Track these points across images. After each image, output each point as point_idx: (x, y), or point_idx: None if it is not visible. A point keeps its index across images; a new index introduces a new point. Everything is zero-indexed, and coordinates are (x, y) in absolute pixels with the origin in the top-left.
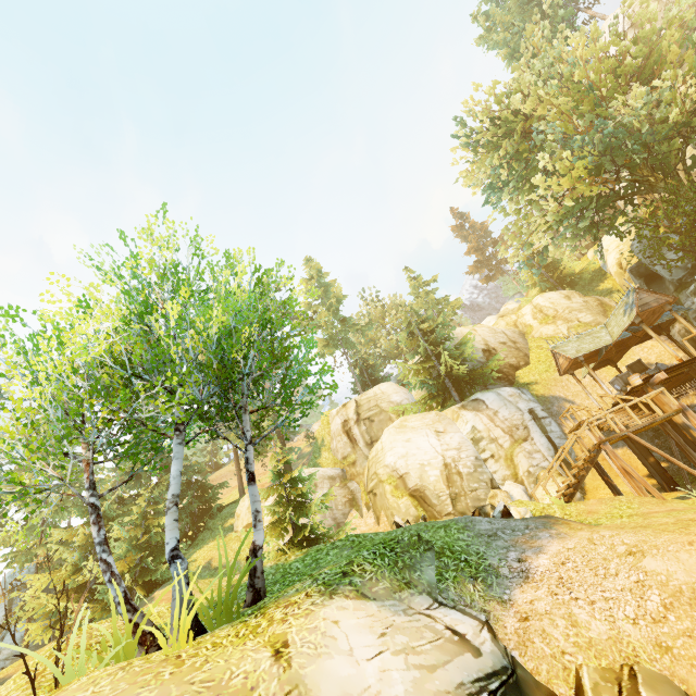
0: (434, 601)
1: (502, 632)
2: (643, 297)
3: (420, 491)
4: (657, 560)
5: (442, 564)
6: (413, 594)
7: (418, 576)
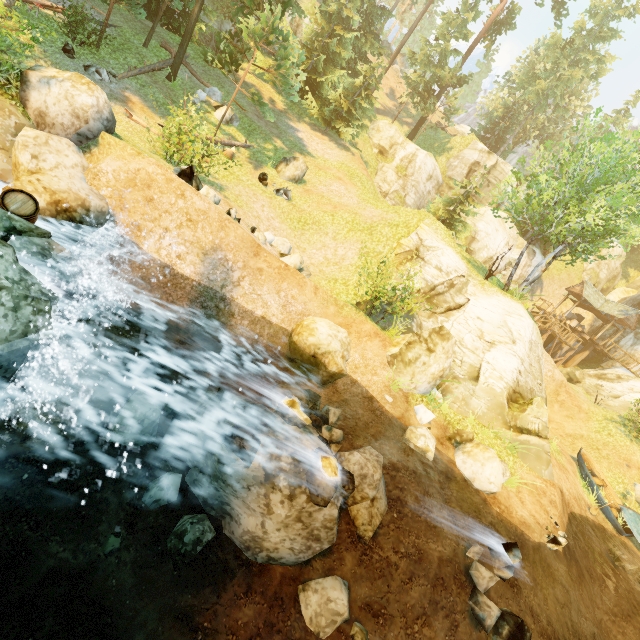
0: None
1: None
2: (633, 317)
3: (472, 252)
4: (557, 372)
5: None
6: None
7: None
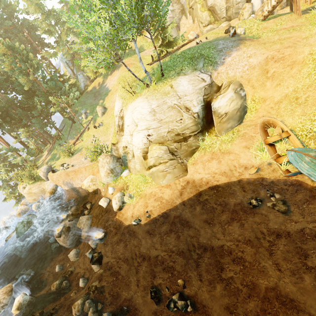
0: (200, 73)
1: (213, 76)
2: None
3: (213, 7)
4: (252, 59)
5: (204, 62)
6: (195, 72)
7: (197, 67)
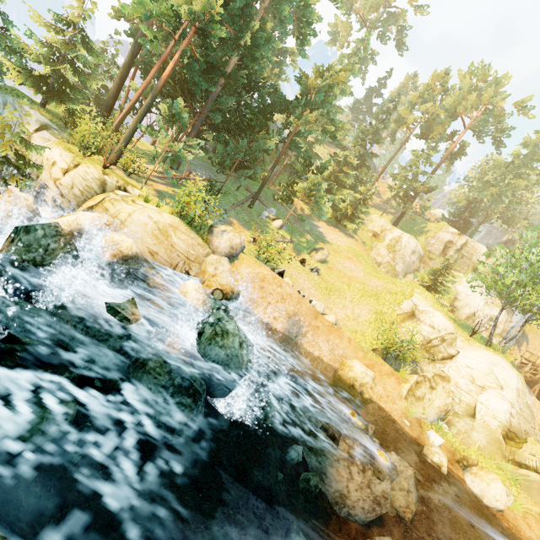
0: None
1: None
2: None
3: (455, 309)
4: None
5: None
6: None
7: None
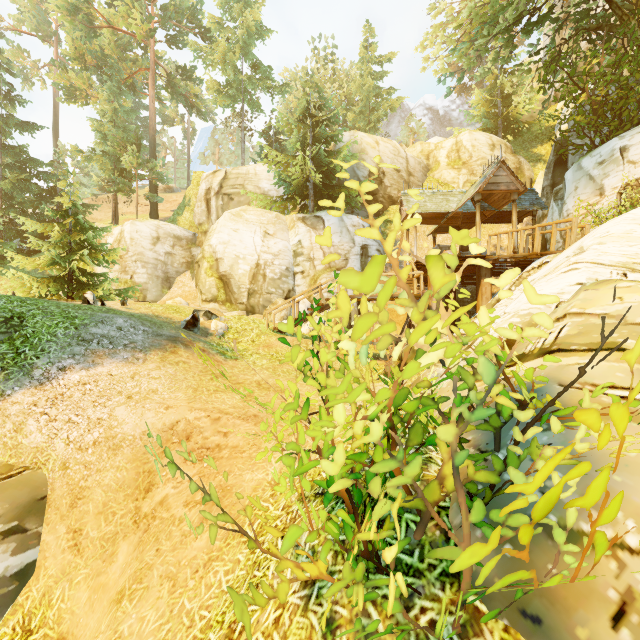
0: None
1: None
2: (500, 175)
3: (227, 277)
4: (126, 410)
5: None
6: None
7: None
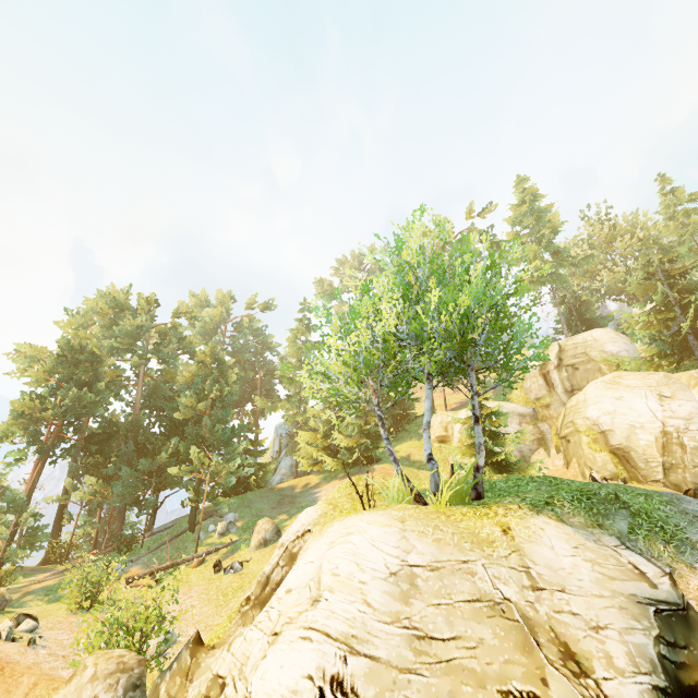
0: (621, 544)
1: (684, 585)
2: None
3: (624, 450)
4: None
5: (635, 523)
6: (603, 533)
7: (609, 524)
